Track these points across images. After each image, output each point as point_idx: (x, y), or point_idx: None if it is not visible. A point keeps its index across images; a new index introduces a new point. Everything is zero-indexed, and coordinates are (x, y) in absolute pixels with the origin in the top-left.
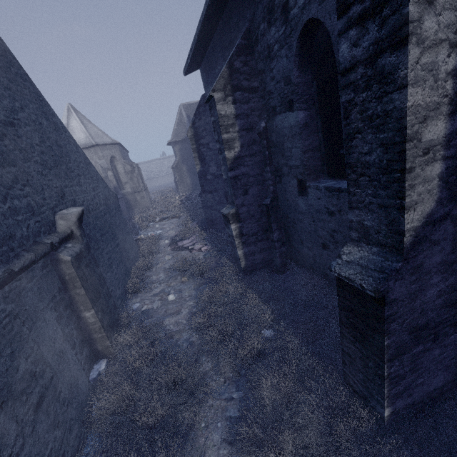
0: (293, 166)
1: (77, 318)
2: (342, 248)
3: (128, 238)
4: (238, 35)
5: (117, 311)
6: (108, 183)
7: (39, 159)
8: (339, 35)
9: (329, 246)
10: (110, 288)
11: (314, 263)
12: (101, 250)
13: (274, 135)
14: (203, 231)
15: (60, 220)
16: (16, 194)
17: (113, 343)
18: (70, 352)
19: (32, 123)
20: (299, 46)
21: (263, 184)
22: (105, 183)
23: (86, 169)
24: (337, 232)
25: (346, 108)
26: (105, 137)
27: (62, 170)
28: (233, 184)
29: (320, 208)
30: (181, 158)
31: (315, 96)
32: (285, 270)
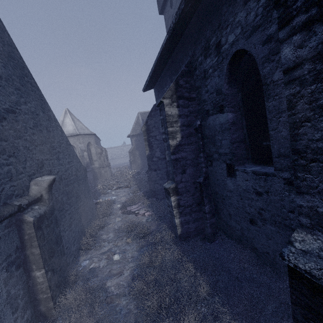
0: (222, 153)
1: (27, 276)
2: (270, 226)
3: (89, 202)
4: (182, 66)
5: (67, 269)
6: (83, 160)
7: (29, 138)
8: (281, 42)
9: (257, 222)
10: (66, 245)
11: (242, 236)
12: (65, 211)
13: (207, 130)
14: (147, 199)
15: (34, 185)
16: (0, 162)
17: (57, 304)
18: (9, 318)
19: (31, 113)
20: (228, 69)
21: (197, 166)
22: (78, 159)
23: (66, 148)
24: (265, 210)
25: (291, 100)
26: (86, 130)
27: (46, 147)
28: (174, 165)
29: (248, 188)
30: (136, 146)
31: (240, 103)
32: (214, 238)
